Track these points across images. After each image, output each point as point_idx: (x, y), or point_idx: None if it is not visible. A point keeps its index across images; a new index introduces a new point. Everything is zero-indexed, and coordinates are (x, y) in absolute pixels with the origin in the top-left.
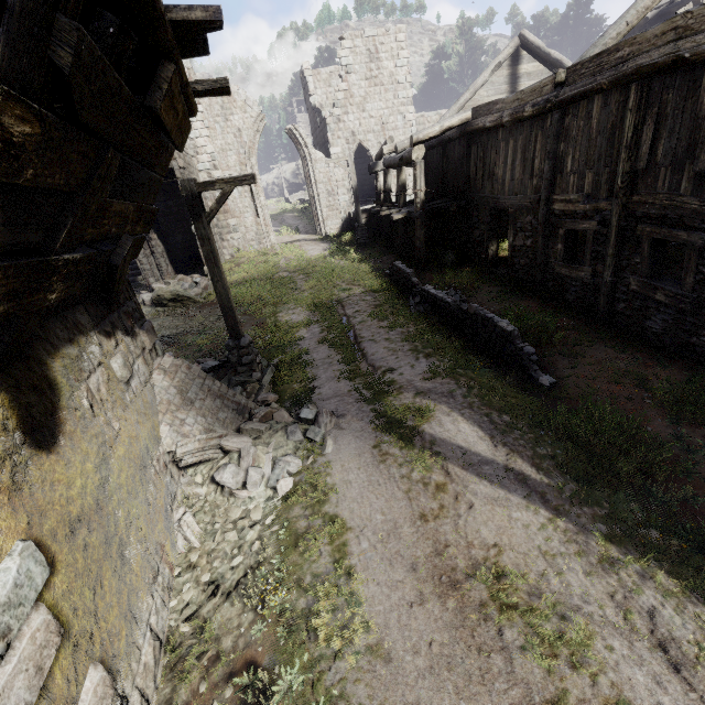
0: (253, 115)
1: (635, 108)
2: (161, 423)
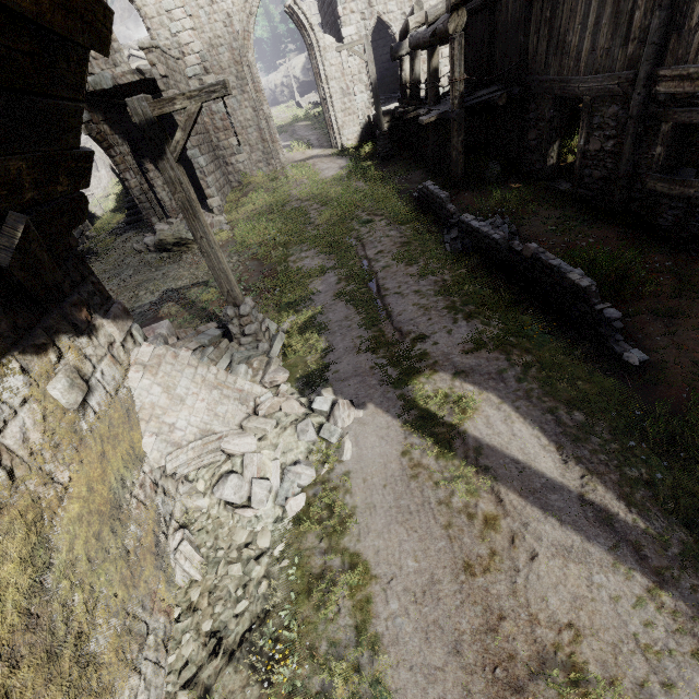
0: None
1: None
2: (144, 434)
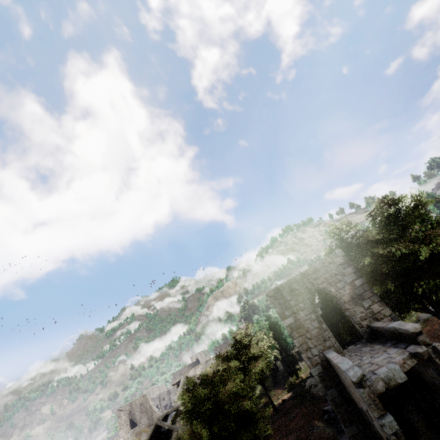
0: None
1: None
2: None
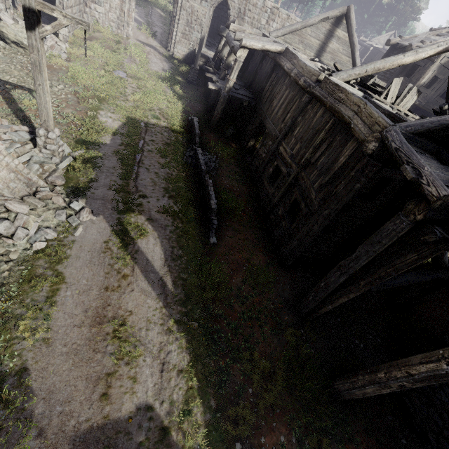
0: None
1: (327, 131)
2: None
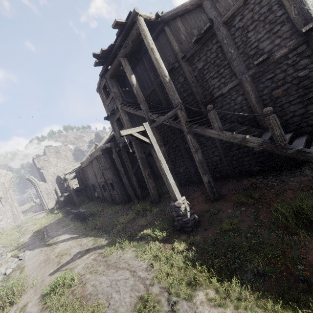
0: (10, 177)
1: (97, 162)
2: None
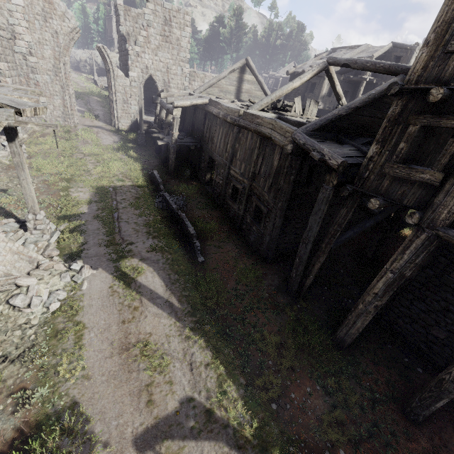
0: (71, 26)
1: (258, 147)
2: None
